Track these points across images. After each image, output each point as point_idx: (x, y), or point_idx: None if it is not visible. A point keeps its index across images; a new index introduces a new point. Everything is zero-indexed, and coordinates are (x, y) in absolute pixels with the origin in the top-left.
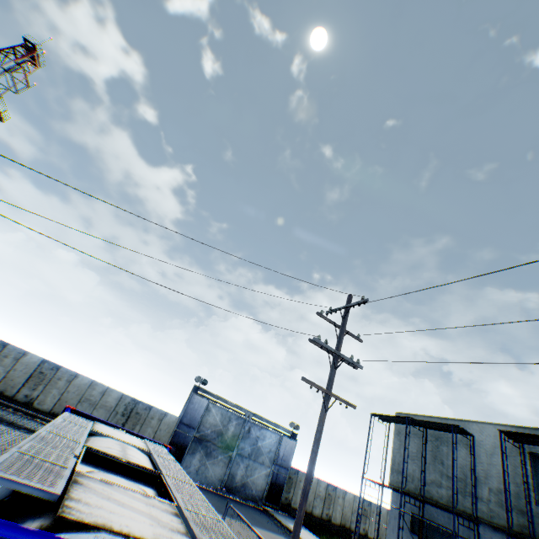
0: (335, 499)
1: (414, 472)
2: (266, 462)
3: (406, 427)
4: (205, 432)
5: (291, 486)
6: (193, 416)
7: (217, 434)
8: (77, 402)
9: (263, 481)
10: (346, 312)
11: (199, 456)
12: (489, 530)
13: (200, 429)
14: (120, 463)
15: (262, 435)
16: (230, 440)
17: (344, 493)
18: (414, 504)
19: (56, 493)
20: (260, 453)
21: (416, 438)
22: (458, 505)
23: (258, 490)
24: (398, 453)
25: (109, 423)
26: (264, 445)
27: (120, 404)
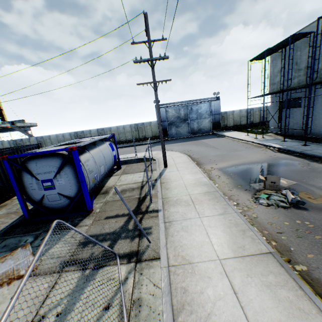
0: (253, 114)
1: (280, 79)
2: (207, 117)
3: (264, 57)
4: (171, 120)
5: (225, 120)
6: (162, 117)
7: (177, 118)
8: (118, 135)
9: (208, 124)
10: (146, 29)
11: (174, 129)
12: (319, 86)
13: (168, 120)
14: (75, 143)
15: (199, 107)
16: (184, 117)
17: (259, 109)
18: (275, 96)
19: (37, 151)
20: (202, 115)
21: (281, 58)
22: (303, 83)
23: (208, 128)
24: (272, 74)
25: (91, 136)
26: (202, 111)
27: (132, 128)
